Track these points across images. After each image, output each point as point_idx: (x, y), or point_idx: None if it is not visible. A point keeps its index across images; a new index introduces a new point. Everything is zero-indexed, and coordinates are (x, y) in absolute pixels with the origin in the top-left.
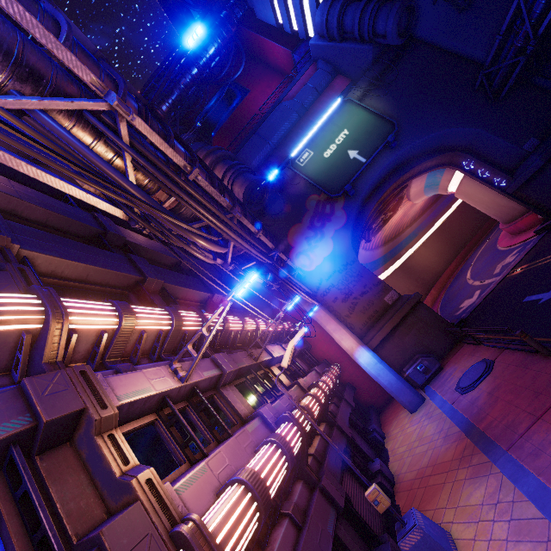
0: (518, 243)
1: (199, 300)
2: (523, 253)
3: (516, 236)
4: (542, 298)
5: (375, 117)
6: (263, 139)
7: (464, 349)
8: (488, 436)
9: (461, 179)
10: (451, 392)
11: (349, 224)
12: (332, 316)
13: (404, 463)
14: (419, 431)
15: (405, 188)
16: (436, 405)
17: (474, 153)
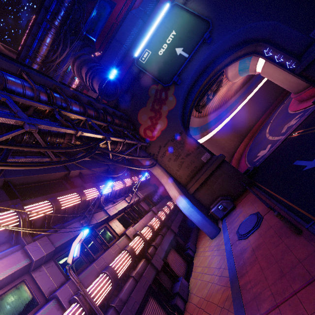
0: (301, 109)
1: (56, 178)
2: (302, 119)
3: (300, 103)
4: (306, 165)
5: (195, 18)
6: (119, 43)
7: (250, 196)
8: (242, 297)
9: (264, 63)
10: (234, 233)
11: (178, 106)
12: (165, 173)
13: (196, 284)
14: (210, 259)
15: (223, 73)
16: (224, 240)
17: (272, 43)
